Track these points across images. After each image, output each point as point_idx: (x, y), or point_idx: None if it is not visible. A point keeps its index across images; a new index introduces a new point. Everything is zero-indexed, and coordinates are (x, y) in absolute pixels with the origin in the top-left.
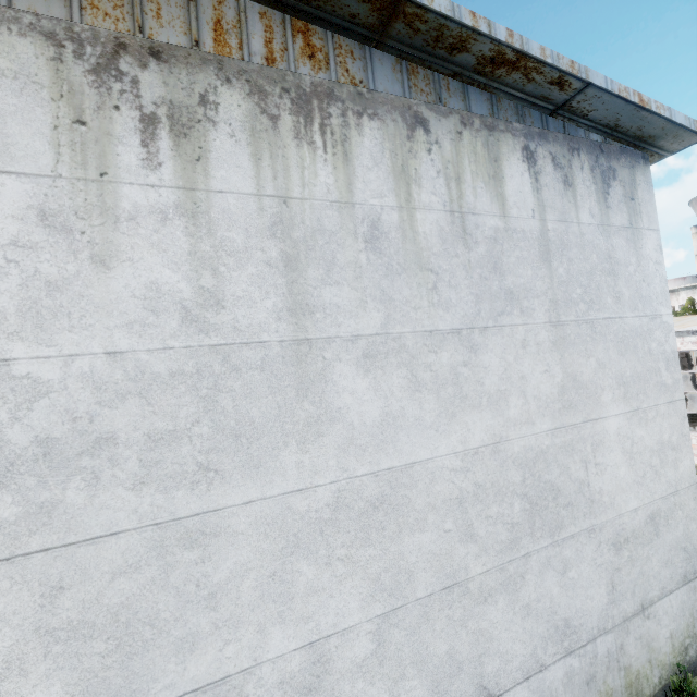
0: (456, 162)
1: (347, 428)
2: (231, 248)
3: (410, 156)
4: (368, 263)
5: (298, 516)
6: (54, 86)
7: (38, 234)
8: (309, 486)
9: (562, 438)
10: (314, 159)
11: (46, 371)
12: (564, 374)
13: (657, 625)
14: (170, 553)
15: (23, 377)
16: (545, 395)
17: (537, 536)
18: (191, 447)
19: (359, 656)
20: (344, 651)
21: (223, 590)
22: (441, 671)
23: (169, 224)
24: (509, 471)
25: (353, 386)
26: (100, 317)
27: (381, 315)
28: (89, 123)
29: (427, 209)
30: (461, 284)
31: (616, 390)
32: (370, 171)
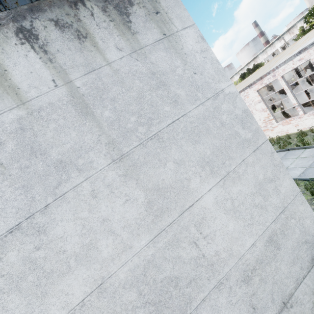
0: None
1: None
2: None
3: None
4: None
5: None
6: None
7: None
8: None
9: (164, 239)
10: None
11: None
12: (146, 191)
13: (300, 306)
14: None
15: None
16: (133, 220)
17: None
18: None
19: None
20: None
21: None
22: None
23: None
24: (122, 296)
25: None
26: None
27: None
28: None
29: None
30: (1, 188)
31: (202, 172)
32: None
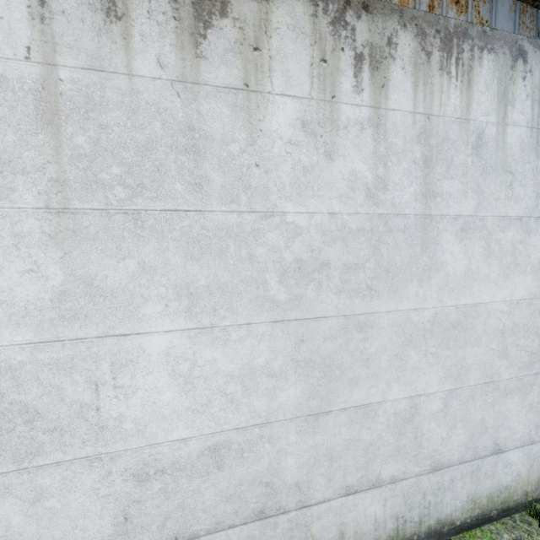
0: None
1: (445, 275)
2: (395, 150)
3: (510, 82)
4: (472, 164)
5: (413, 324)
6: (312, 35)
7: (300, 136)
8: (420, 308)
9: None
10: (449, 85)
11: (301, 221)
12: None
13: None
14: (350, 333)
15: (291, 223)
16: None
17: None
18: (364, 274)
19: (434, 409)
20: (427, 405)
21: (372, 358)
22: (475, 429)
23: (364, 132)
24: (535, 318)
25: (452, 248)
26: (326, 191)
27: (475, 202)
28: (328, 61)
29: (515, 125)
30: (528, 184)
31: None
32: (483, 95)
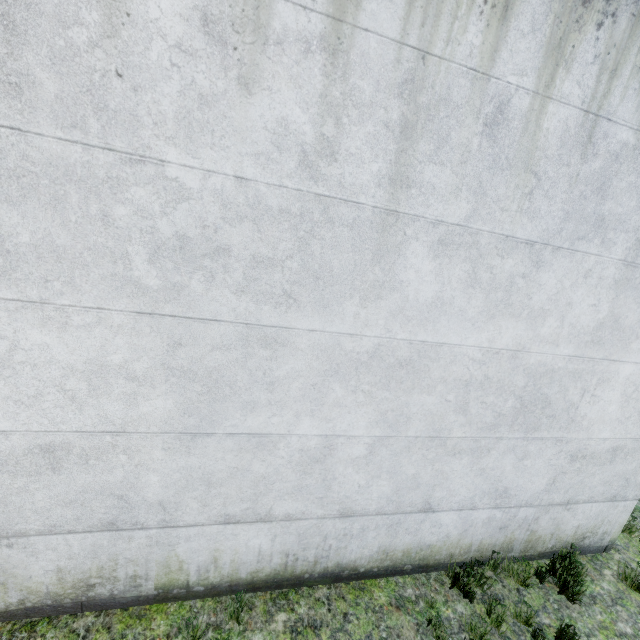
0: (623, 48)
1: (402, 299)
2: (358, 100)
3: (574, 27)
4: (478, 149)
5: (344, 353)
6: None
7: (199, 41)
8: (358, 334)
9: (576, 365)
10: (470, 8)
11: (189, 180)
12: (610, 313)
13: (571, 517)
14: (251, 347)
15: (173, 179)
16: (580, 326)
17: (514, 429)
18: (281, 275)
19: (355, 454)
20: (346, 448)
21: (280, 383)
22: (405, 483)
23: (310, 58)
24: (517, 375)
25: (420, 265)
26: (236, 141)
27: (469, 207)
28: None
29: (563, 102)
30: (557, 197)
31: None
32: (523, 38)
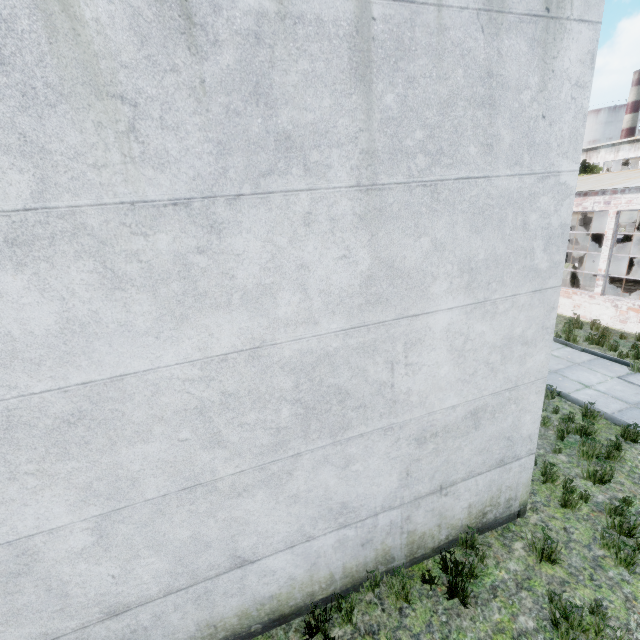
0: None
1: (3, 340)
2: None
3: None
4: None
5: None
6: None
7: None
8: None
9: (360, 338)
10: None
11: None
12: (374, 259)
13: (455, 500)
14: None
15: None
16: (338, 289)
17: (312, 438)
18: None
19: (77, 546)
20: (56, 545)
21: None
22: (185, 550)
23: None
24: (275, 377)
25: None
26: None
27: (29, 178)
28: None
29: None
30: (186, 124)
31: (457, 278)
32: None
